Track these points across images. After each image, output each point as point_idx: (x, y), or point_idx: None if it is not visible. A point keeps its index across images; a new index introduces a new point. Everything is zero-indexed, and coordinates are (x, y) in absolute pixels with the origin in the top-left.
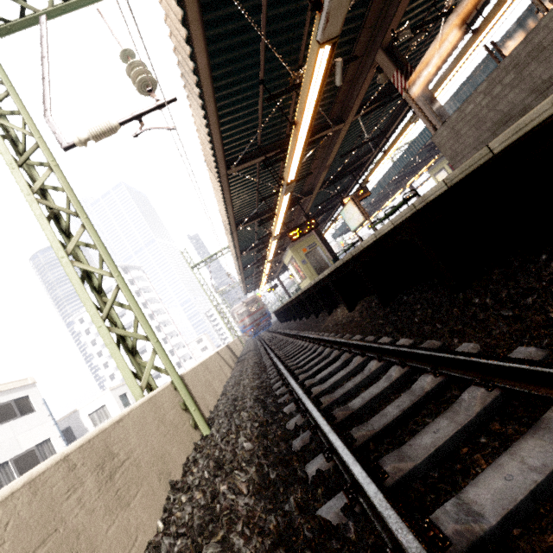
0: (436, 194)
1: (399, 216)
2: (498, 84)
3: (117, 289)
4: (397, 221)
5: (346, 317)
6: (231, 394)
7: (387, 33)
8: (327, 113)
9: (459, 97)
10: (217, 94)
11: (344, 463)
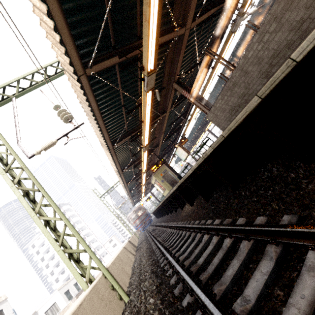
0: (210, 152)
1: (199, 161)
2: (225, 96)
3: (65, 226)
4: (198, 163)
5: (190, 210)
6: (137, 272)
7: (175, 76)
8: (157, 110)
9: (217, 88)
10: (102, 115)
11: (196, 294)
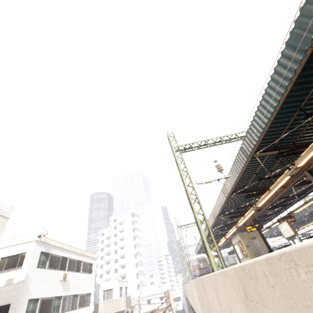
0: None
1: None
2: None
3: (208, 231)
4: None
5: None
6: None
7: (309, 167)
8: None
9: None
10: None
11: None
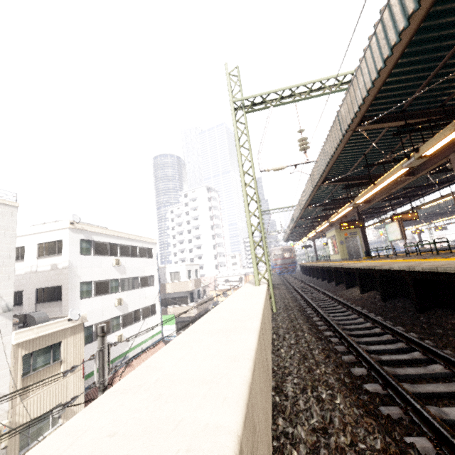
0: (418, 270)
1: (402, 268)
2: None
3: (261, 239)
4: (401, 269)
5: (357, 296)
6: (280, 302)
7: None
8: None
9: None
10: None
11: (340, 332)
